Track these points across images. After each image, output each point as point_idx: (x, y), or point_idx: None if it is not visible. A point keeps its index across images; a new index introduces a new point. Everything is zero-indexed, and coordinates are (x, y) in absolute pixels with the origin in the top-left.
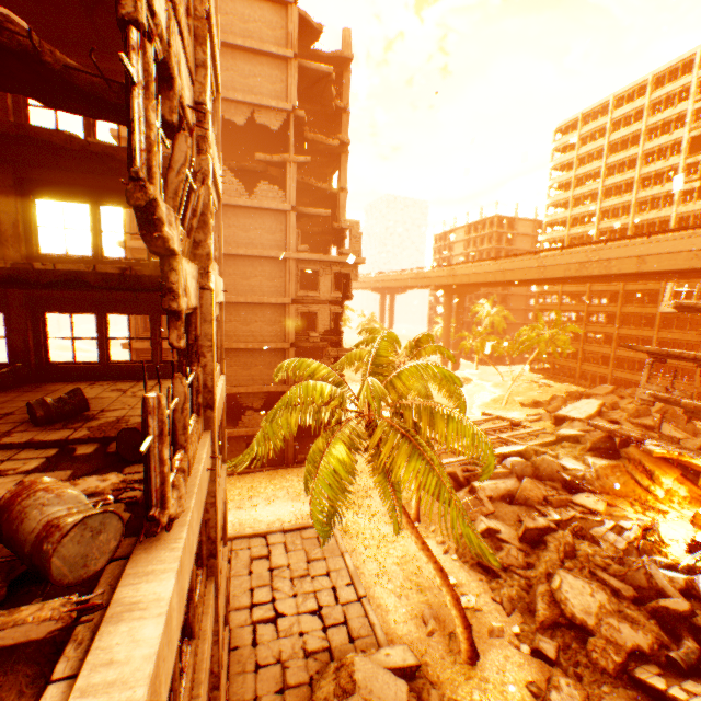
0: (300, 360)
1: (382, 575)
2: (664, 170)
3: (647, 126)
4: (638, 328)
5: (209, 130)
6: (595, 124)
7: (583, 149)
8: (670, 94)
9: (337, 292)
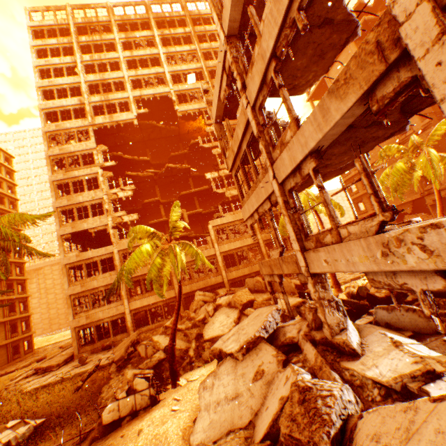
0: None
1: None
2: None
3: None
4: None
5: None
6: None
7: None
8: None
9: (424, 121)
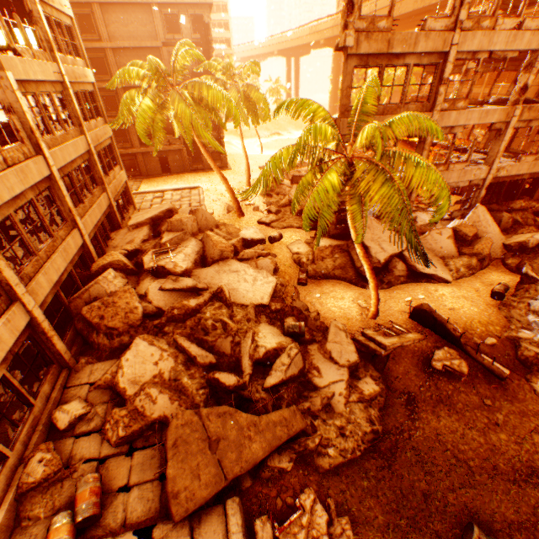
0: (134, 62)
1: (217, 201)
2: None
3: None
4: None
5: None
6: None
7: None
8: None
9: (196, 35)
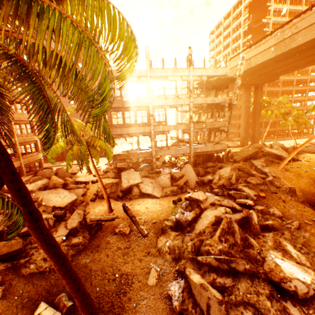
0: None
1: None
2: (237, 46)
3: (232, 28)
4: (234, 111)
5: None
6: (219, 29)
7: (216, 41)
8: (237, 14)
9: None
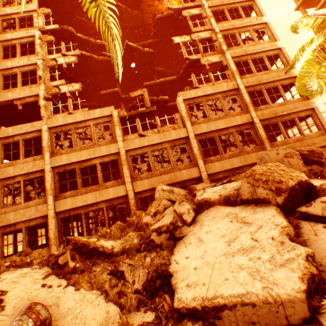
0: None
1: None
2: None
3: None
4: None
5: (216, 31)
6: None
7: None
8: None
9: None
